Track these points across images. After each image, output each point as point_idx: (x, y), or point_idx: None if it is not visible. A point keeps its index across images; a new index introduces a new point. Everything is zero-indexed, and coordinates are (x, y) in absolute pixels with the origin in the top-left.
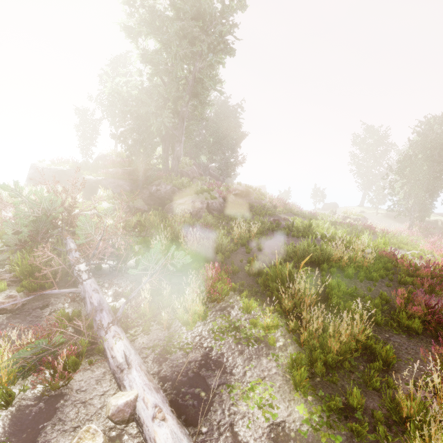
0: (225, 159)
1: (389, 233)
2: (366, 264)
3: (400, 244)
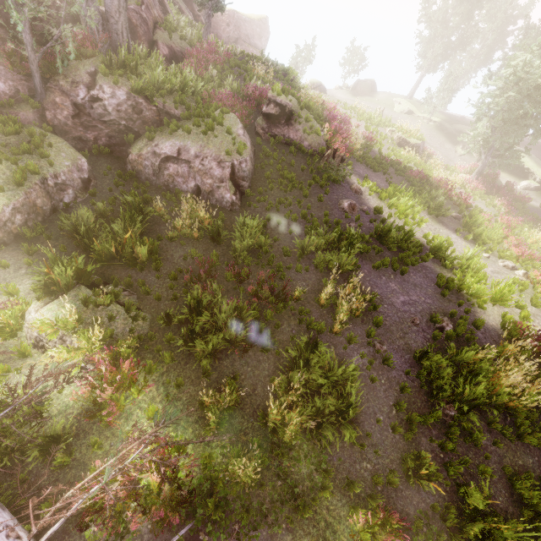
0: None
1: (480, 219)
2: (529, 391)
3: (489, 241)
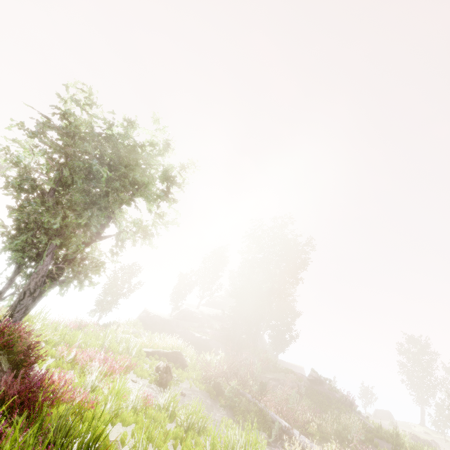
0: (280, 335)
1: None
2: None
3: None
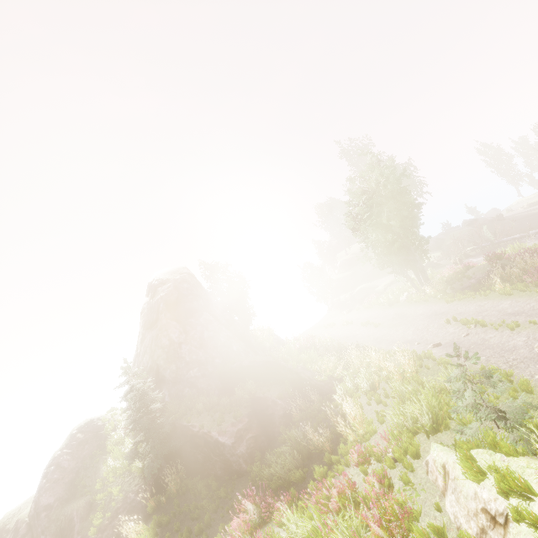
0: None
1: None
2: None
3: None
